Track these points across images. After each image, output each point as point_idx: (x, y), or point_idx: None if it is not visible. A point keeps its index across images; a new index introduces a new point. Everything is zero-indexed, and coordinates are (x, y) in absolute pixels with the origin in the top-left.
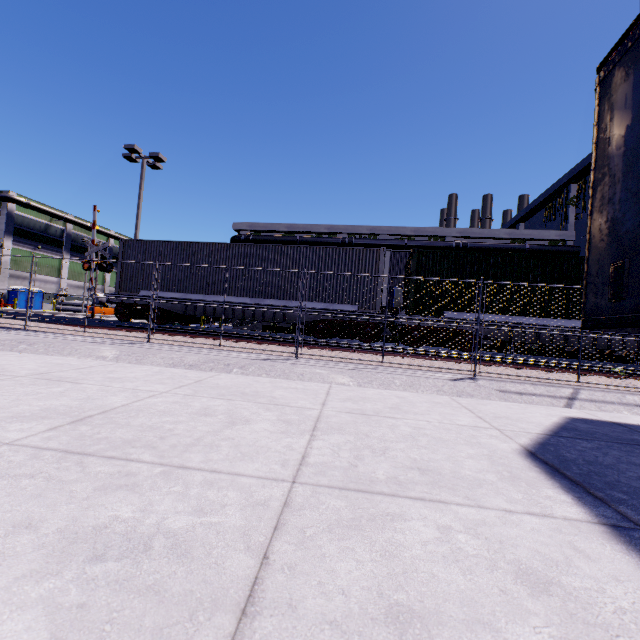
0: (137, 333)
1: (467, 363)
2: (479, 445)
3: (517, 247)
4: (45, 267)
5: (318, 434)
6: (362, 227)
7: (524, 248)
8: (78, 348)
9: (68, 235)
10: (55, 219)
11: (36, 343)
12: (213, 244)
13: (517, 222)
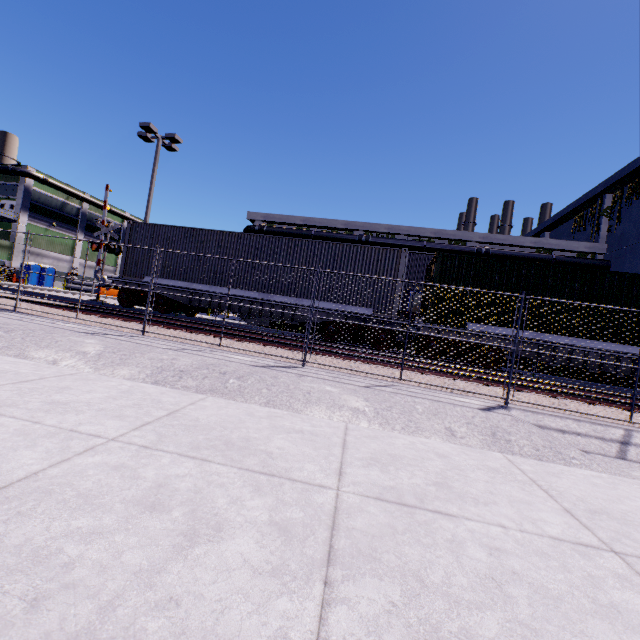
0: (133, 323)
1: (495, 386)
2: (621, 617)
3: (543, 257)
4: (59, 245)
5: (337, 578)
6: (380, 225)
7: (550, 258)
8: (59, 339)
9: (84, 214)
10: (72, 197)
11: (14, 330)
12: (223, 233)
13: (542, 231)
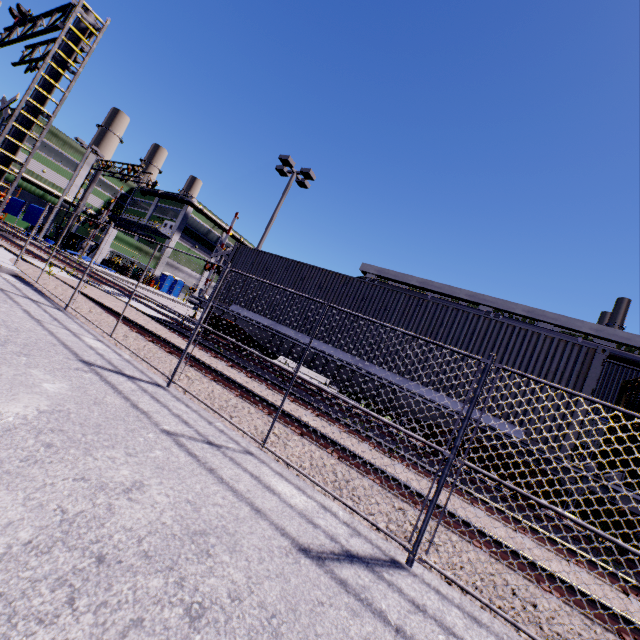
0: (177, 360)
1: None
2: None
3: None
4: (194, 263)
5: None
6: (517, 305)
7: None
8: (1, 371)
9: (221, 242)
10: (217, 227)
11: None
12: (329, 272)
13: None
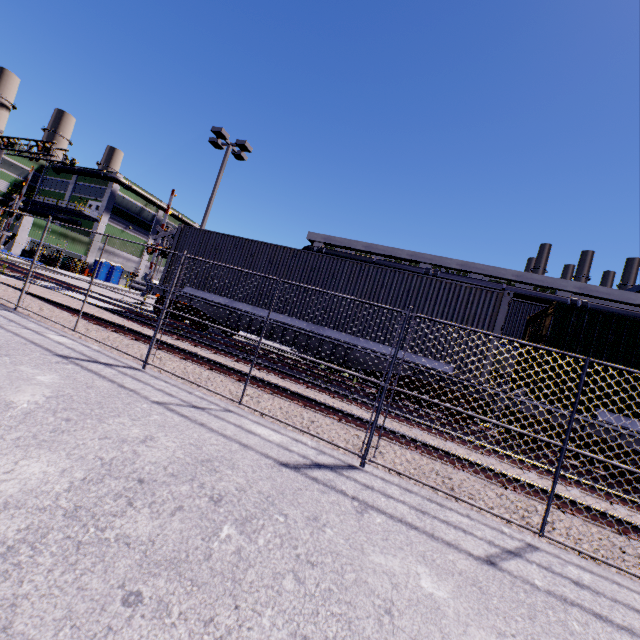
0: (144, 345)
1: None
2: None
3: None
4: (131, 246)
5: None
6: (452, 260)
7: None
8: None
9: (157, 221)
10: (150, 204)
11: None
12: (278, 247)
13: None
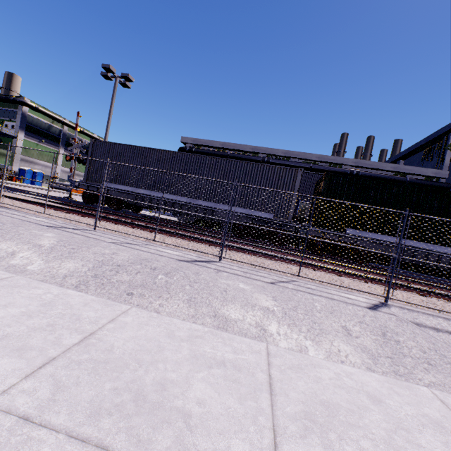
0: (89, 219)
1: (374, 283)
2: None
3: (399, 179)
4: (46, 156)
5: None
6: (278, 150)
7: (405, 180)
8: (22, 233)
9: (64, 134)
10: (56, 121)
11: None
12: (162, 151)
13: (398, 159)
